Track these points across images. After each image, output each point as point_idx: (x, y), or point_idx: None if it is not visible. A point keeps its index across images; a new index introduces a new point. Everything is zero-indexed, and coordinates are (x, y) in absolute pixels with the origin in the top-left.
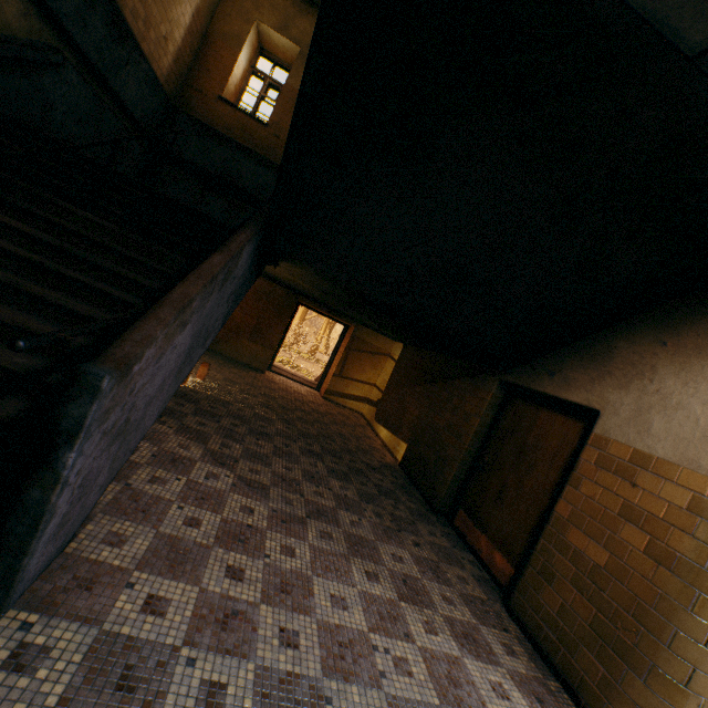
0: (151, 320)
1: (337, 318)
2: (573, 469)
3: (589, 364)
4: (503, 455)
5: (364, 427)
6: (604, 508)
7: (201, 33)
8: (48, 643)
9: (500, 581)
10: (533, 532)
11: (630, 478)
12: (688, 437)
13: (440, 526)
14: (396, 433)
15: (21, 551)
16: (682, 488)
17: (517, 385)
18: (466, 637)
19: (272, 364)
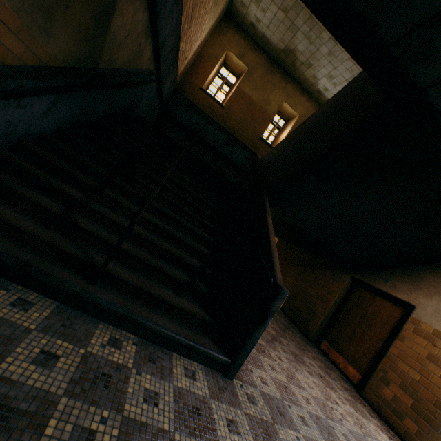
0: (275, 259)
1: None
2: (399, 332)
3: (408, 281)
4: (353, 316)
5: None
6: (418, 353)
7: (198, 53)
8: (251, 393)
9: (352, 380)
10: (373, 359)
11: (432, 341)
12: None
13: (314, 348)
14: None
15: (246, 356)
16: None
17: (363, 281)
18: (355, 407)
19: None
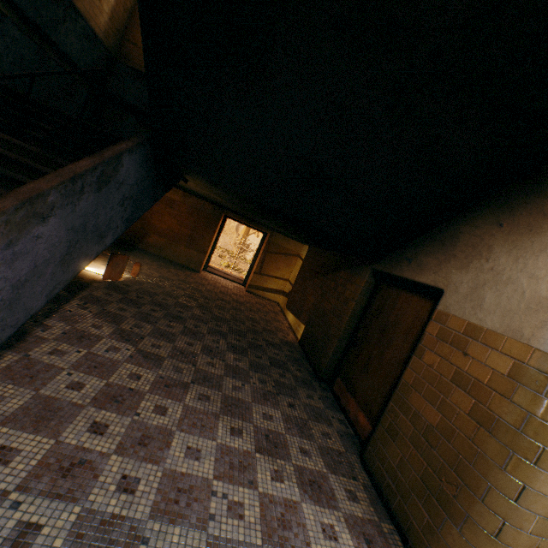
0: None
1: (256, 226)
2: (419, 342)
3: (438, 249)
4: (371, 332)
5: (277, 313)
6: (440, 375)
7: None
8: None
9: (361, 436)
10: (388, 396)
11: (462, 348)
12: (514, 309)
13: (320, 390)
14: (298, 317)
15: None
16: (505, 356)
17: (383, 272)
18: (311, 484)
19: (207, 265)
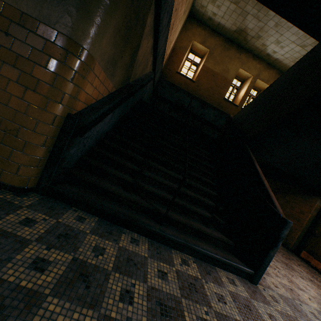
0: (272, 197)
1: None
2: None
3: None
4: None
5: None
6: None
7: (172, 48)
8: (272, 295)
9: None
10: None
11: None
12: None
13: (295, 256)
14: None
15: (265, 269)
16: None
17: None
18: None
19: None
